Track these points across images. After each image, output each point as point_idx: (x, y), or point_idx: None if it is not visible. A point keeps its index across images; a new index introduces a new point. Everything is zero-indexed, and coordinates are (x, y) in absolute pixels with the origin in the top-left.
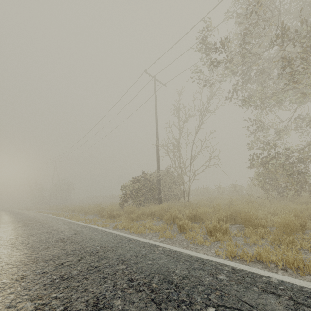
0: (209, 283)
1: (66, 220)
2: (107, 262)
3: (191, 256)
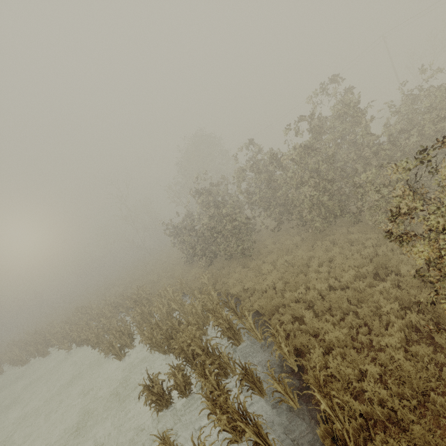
0: None
1: None
2: None
3: None
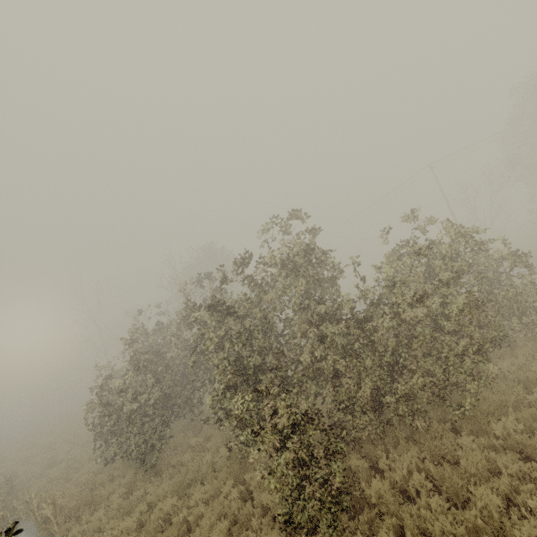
0: None
1: None
2: None
3: None
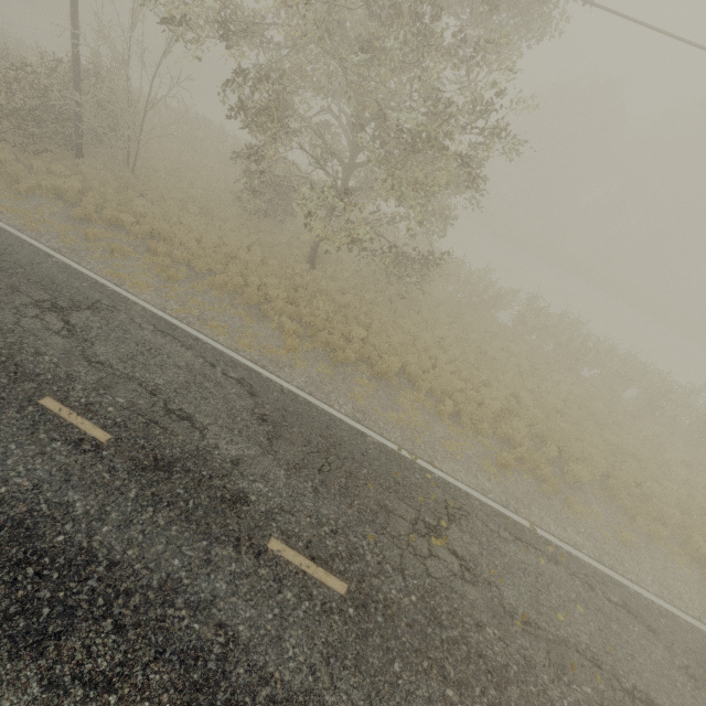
0: (76, 286)
1: None
2: (7, 265)
3: (77, 271)
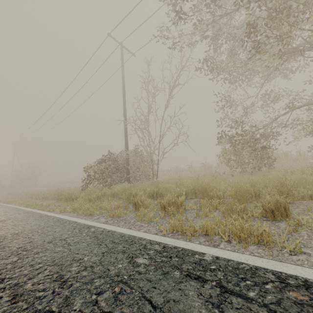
0: (118, 272)
1: (11, 207)
2: None
3: (123, 236)
